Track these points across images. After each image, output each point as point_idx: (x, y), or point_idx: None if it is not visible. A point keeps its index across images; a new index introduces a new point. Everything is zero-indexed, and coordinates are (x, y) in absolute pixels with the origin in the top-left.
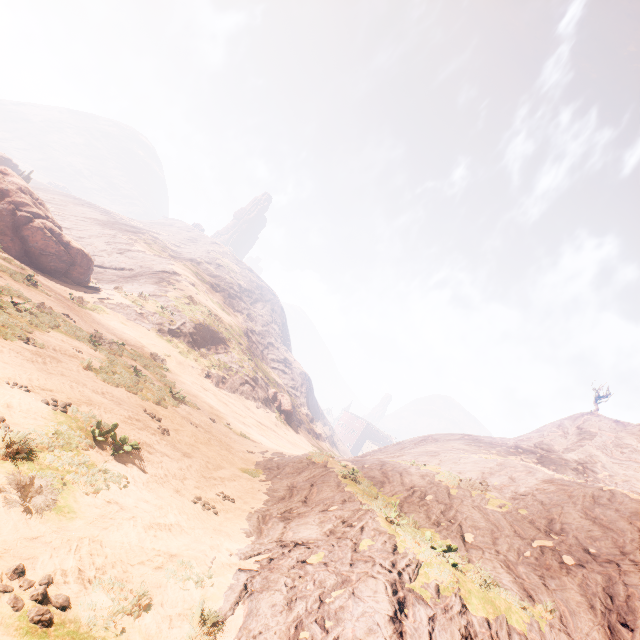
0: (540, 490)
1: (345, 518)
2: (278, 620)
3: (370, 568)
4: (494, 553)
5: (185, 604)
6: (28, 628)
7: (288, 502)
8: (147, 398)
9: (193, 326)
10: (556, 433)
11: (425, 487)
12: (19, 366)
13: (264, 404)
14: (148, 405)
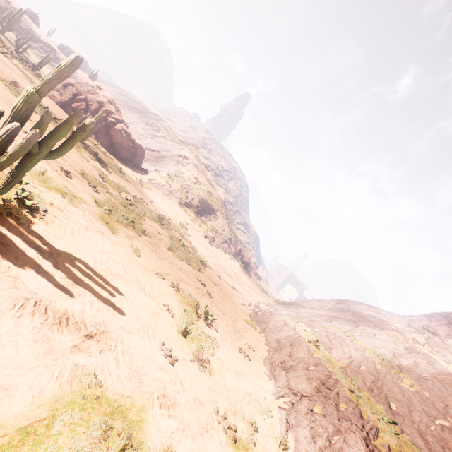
0: (438, 379)
1: (322, 380)
2: (310, 447)
3: (350, 425)
4: (410, 422)
5: (266, 427)
6: (233, 443)
7: (280, 354)
8: (193, 266)
9: (198, 201)
10: (442, 321)
11: (359, 359)
12: (152, 257)
13: (234, 257)
14: (196, 273)
